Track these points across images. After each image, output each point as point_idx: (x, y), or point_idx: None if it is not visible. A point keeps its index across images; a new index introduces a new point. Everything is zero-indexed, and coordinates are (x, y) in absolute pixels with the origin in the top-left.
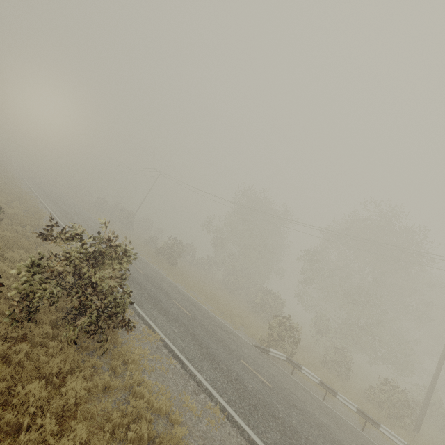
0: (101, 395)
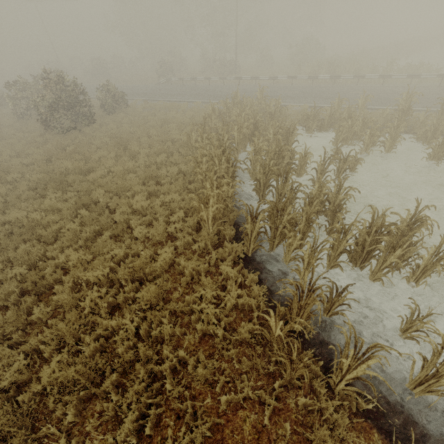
0: None
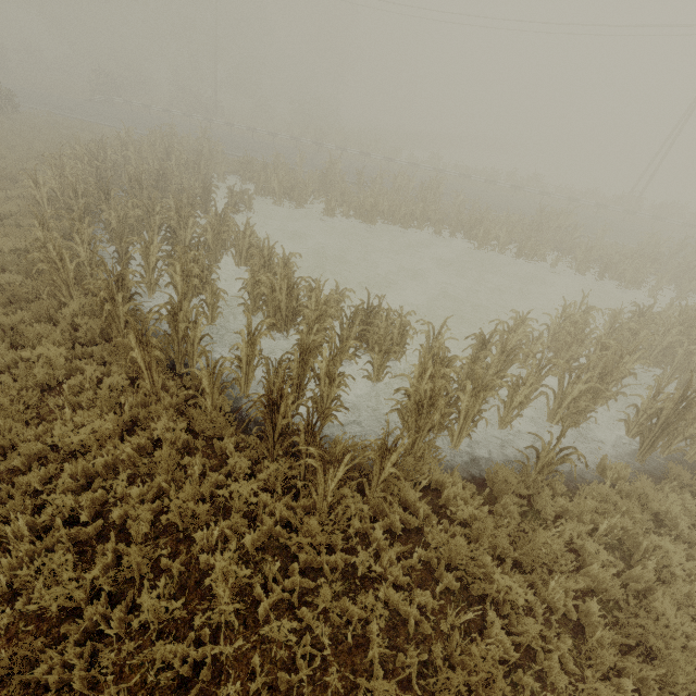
0: None
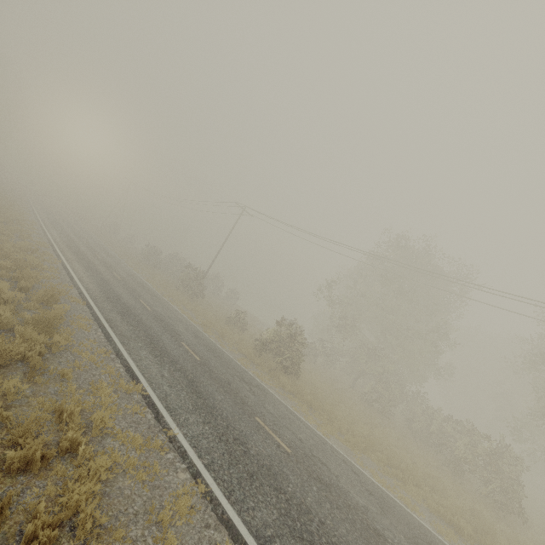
0: None
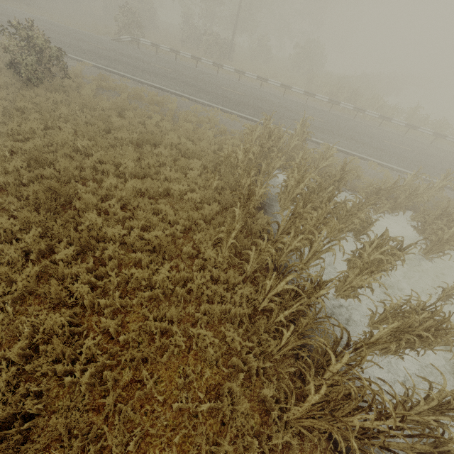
0: None
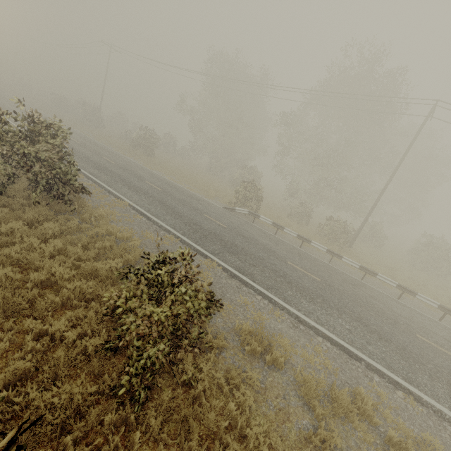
0: (75, 232)
